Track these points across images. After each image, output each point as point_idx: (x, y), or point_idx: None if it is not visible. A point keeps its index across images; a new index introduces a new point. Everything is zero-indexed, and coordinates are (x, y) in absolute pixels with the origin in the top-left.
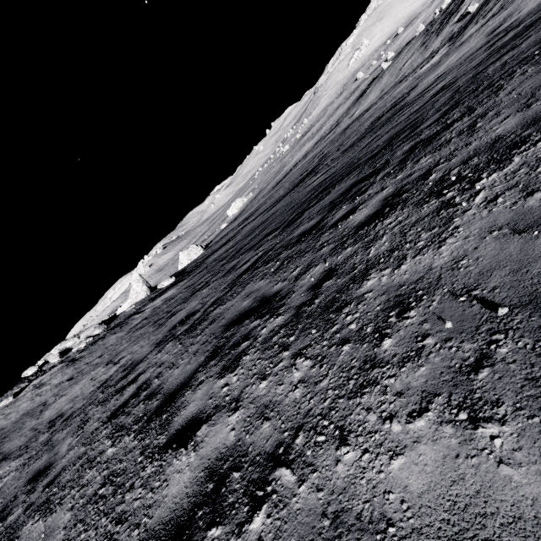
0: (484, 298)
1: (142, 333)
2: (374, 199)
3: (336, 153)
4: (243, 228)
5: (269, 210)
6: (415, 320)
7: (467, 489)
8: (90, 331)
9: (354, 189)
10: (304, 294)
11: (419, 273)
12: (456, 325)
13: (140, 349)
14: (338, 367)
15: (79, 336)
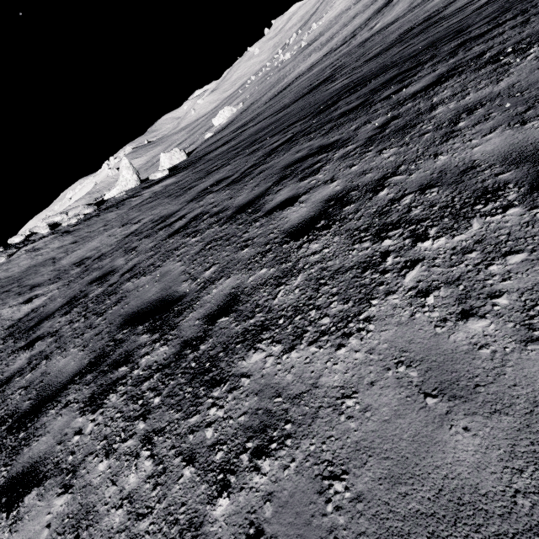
0: (532, 92)
1: (155, 204)
2: (427, 77)
3: (355, 63)
4: (244, 132)
5: (276, 115)
6: (482, 112)
7: (519, 139)
8: (78, 210)
9: (399, 77)
10: (371, 132)
11: (482, 96)
12: (513, 105)
13: (165, 210)
14: (423, 142)
15: (67, 213)
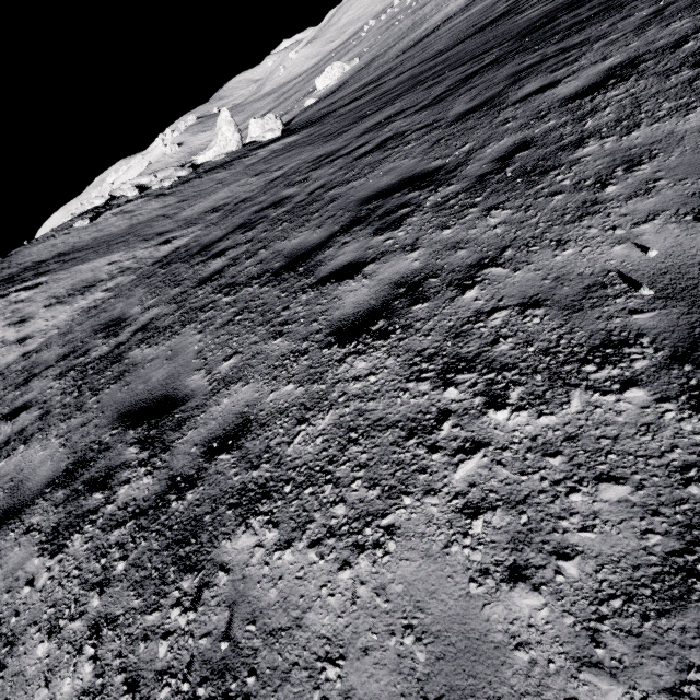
0: None
1: (293, 154)
2: None
3: None
4: (382, 85)
5: (433, 60)
6: None
7: None
8: (168, 173)
9: None
10: (640, 20)
11: None
12: None
13: (319, 152)
14: None
15: (156, 174)
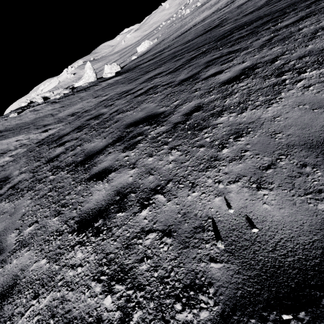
0: None
1: (114, 87)
2: (293, 18)
3: (237, 17)
4: (162, 54)
5: (184, 44)
6: None
7: None
8: (59, 91)
9: (273, 20)
10: (262, 42)
11: None
12: None
13: (124, 89)
14: (297, 42)
15: (53, 92)
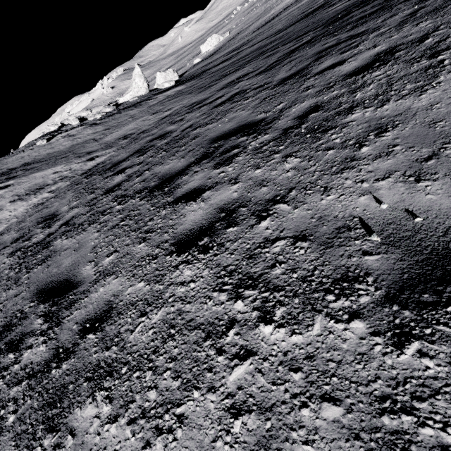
0: None
1: (178, 99)
2: None
3: None
4: (241, 52)
5: (274, 36)
6: None
7: None
8: (99, 109)
9: None
10: (401, 19)
11: None
12: None
13: (194, 99)
14: None
15: (91, 110)
